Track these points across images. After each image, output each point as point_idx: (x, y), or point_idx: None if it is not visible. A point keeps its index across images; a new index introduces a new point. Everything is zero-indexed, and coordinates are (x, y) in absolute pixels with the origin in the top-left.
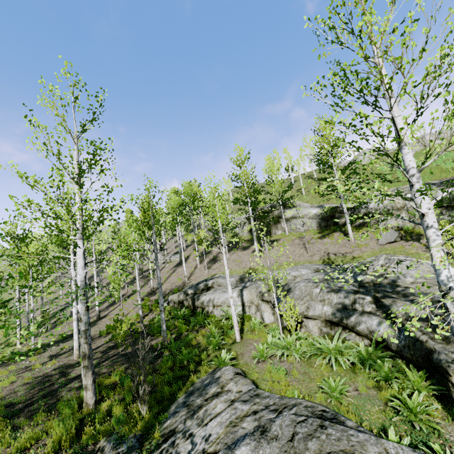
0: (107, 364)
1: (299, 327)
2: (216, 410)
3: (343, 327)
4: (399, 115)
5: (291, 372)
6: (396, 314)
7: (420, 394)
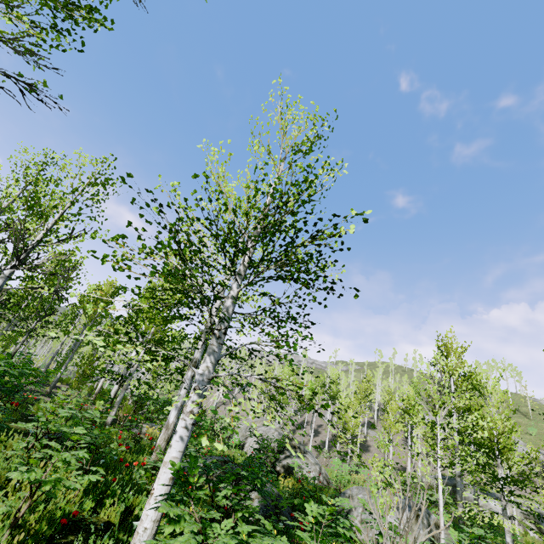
0: None
1: None
2: None
3: None
4: None
5: None
6: None
7: None
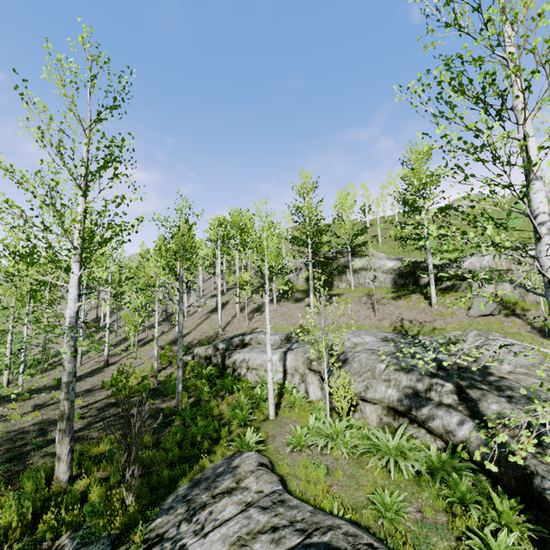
0: (101, 426)
1: (352, 411)
2: (224, 514)
3: (411, 419)
4: (532, 135)
5: (333, 472)
6: (485, 413)
7: (509, 532)
